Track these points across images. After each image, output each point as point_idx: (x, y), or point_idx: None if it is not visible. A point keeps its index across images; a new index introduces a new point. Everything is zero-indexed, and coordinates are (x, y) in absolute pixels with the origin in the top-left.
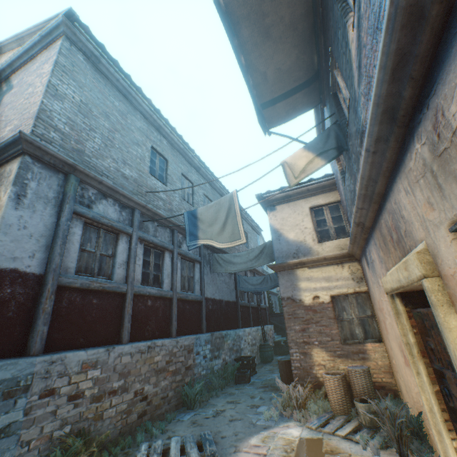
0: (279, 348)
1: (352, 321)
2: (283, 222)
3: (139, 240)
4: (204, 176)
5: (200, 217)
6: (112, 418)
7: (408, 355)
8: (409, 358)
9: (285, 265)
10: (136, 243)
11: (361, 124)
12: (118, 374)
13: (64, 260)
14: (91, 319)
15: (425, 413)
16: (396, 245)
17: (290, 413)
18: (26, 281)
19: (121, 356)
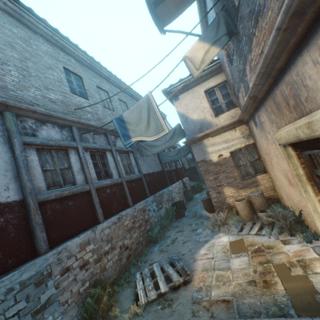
0: (195, 189)
1: (246, 165)
2: (186, 107)
3: (84, 150)
4: (114, 83)
5: (127, 120)
6: (112, 267)
7: (298, 182)
8: (298, 184)
9: (195, 139)
10: (83, 153)
11: (258, 3)
12: (106, 241)
13: (34, 183)
14: (73, 216)
15: (310, 212)
16: (293, 109)
17: (218, 229)
18: (12, 208)
19: (103, 231)
